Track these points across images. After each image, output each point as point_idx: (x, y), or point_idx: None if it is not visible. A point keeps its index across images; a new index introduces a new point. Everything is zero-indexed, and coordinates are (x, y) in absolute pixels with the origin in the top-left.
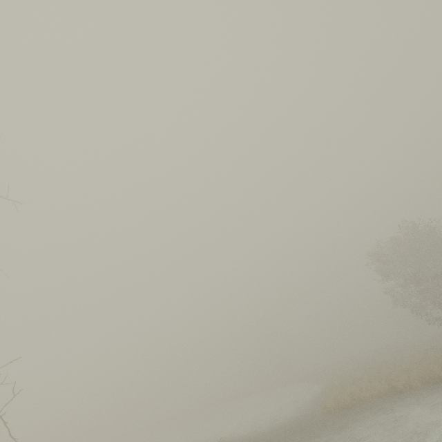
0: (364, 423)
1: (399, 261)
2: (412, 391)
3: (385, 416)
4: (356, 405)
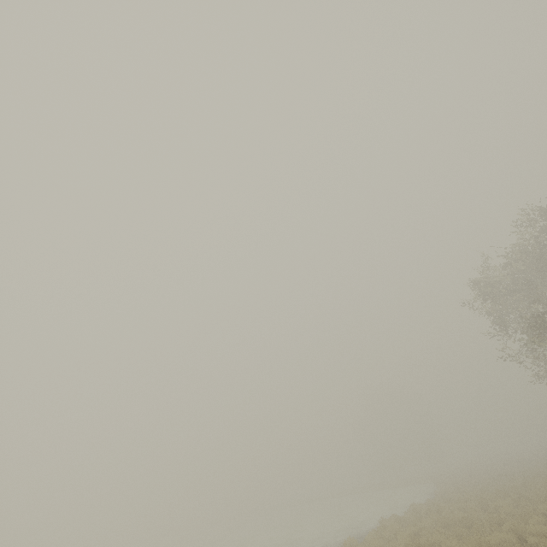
0: None
1: (524, 291)
2: None
3: None
4: None
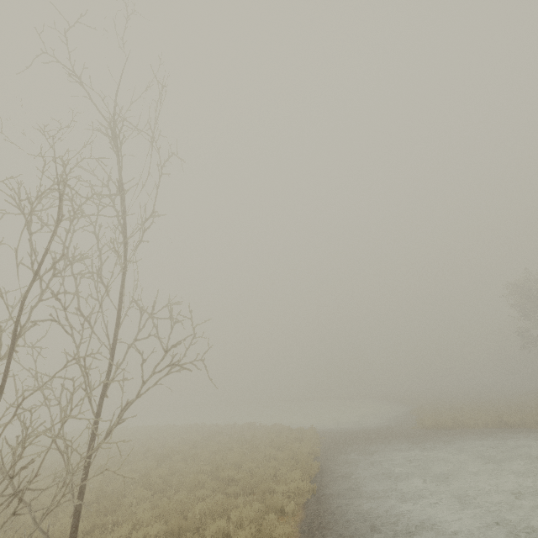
0: (471, 442)
1: None
2: (525, 429)
3: (494, 441)
4: (458, 428)
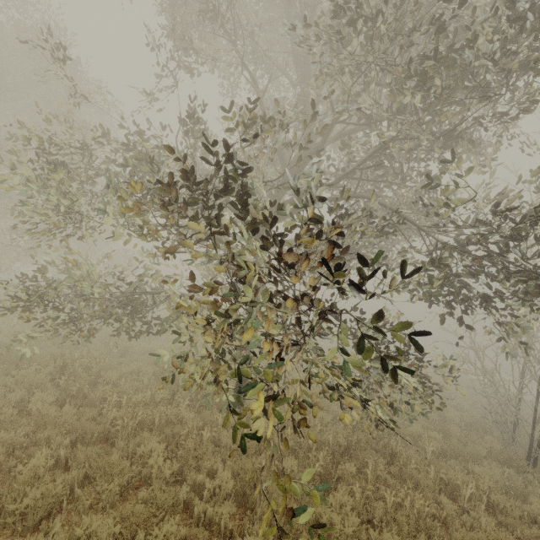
0: None
1: None
2: None
3: None
4: None
